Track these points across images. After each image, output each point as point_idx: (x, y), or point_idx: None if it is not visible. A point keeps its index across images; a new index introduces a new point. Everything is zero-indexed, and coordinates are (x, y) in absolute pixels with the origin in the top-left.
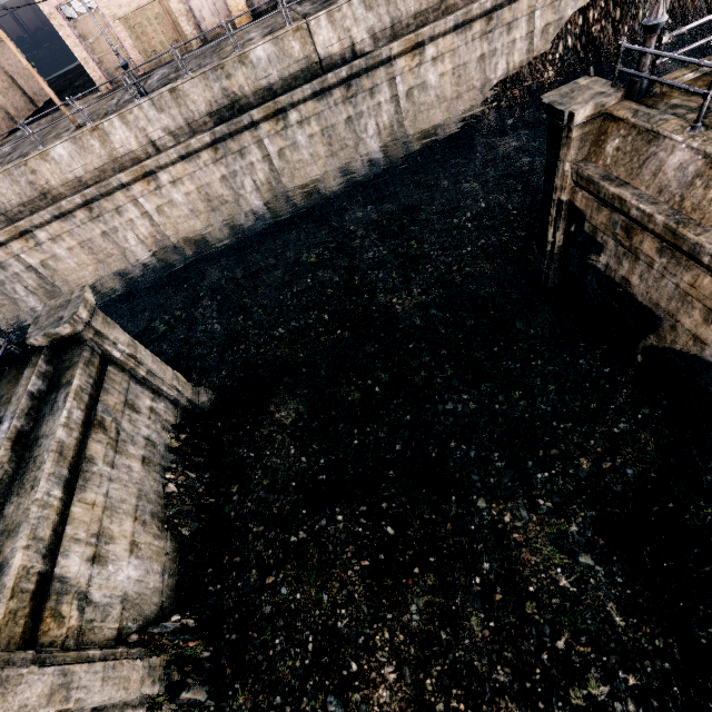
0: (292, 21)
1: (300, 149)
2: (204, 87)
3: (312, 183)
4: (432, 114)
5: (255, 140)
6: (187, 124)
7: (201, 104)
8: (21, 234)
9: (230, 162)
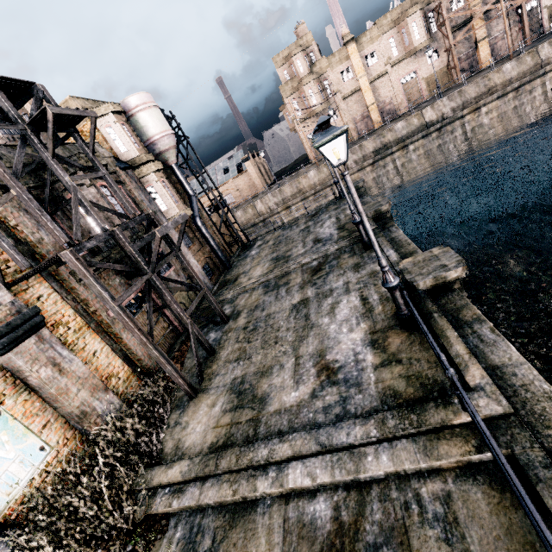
0: (414, 112)
1: (412, 162)
2: (373, 142)
3: (416, 177)
4: (486, 137)
5: (391, 160)
6: (363, 157)
7: (370, 149)
8: (287, 208)
9: (378, 171)
